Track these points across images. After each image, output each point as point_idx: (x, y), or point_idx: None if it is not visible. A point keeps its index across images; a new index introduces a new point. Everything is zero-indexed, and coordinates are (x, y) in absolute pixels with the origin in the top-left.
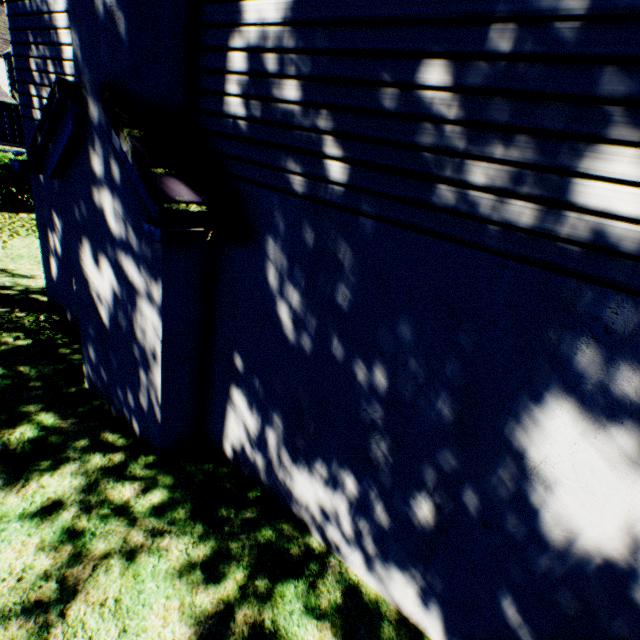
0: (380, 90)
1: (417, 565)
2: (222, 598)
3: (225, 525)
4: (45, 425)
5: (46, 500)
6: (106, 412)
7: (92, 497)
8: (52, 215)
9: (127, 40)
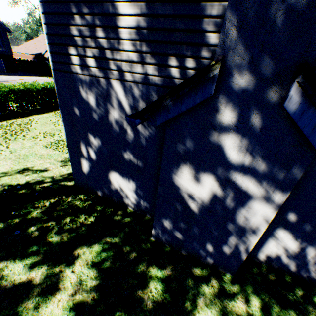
0: None
1: None
2: None
3: (298, 305)
4: (160, 277)
5: None
6: (178, 254)
7: None
8: (87, 136)
9: None
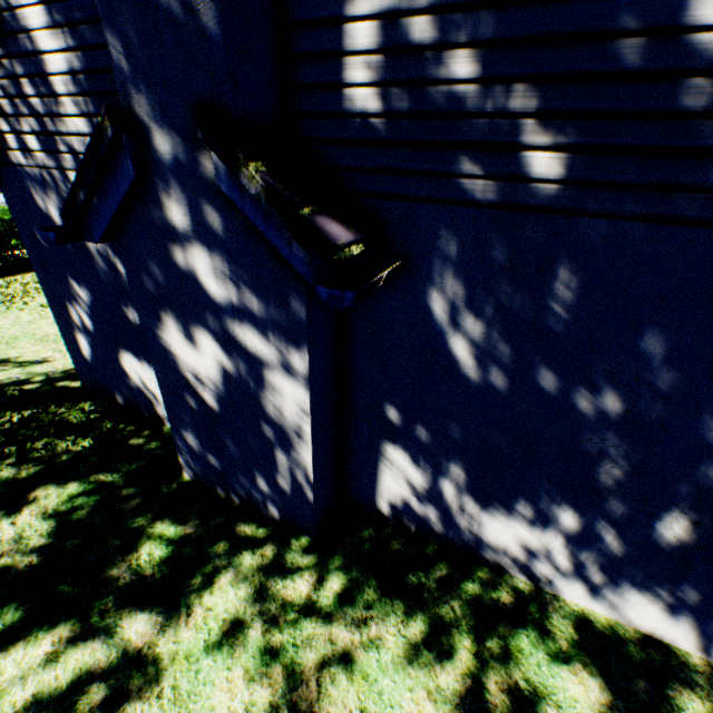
0: (618, 43)
1: (662, 584)
2: (464, 672)
3: (422, 592)
4: (168, 537)
5: (222, 623)
6: (225, 502)
7: (269, 604)
8: (69, 284)
9: (218, 33)
